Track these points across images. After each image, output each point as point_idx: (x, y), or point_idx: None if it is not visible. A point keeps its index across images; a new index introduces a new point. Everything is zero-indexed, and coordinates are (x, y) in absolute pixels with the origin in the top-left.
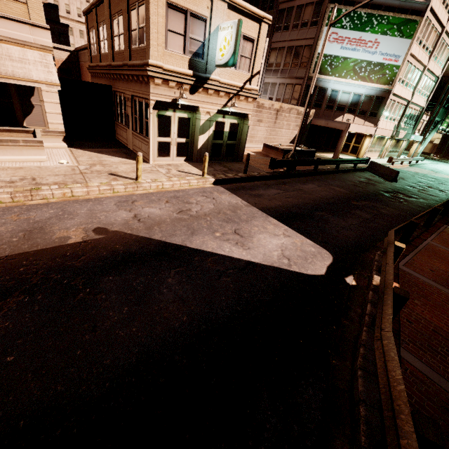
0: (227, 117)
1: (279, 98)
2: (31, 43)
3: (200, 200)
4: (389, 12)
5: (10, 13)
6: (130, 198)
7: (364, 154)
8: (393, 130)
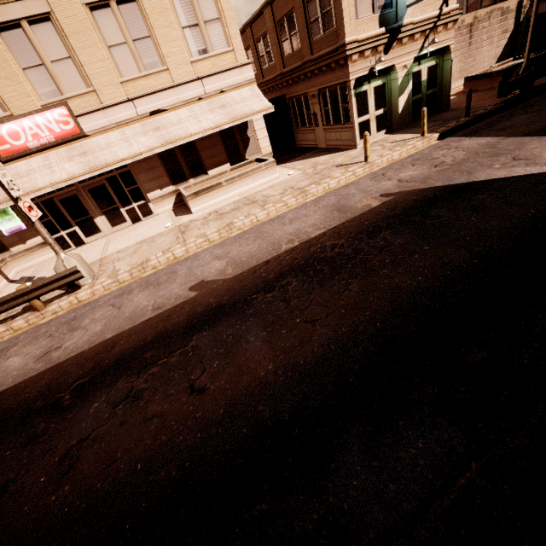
0: (423, 62)
1: (459, 10)
2: (241, 83)
3: (445, 153)
4: None
5: (226, 65)
6: (377, 174)
7: None
8: None
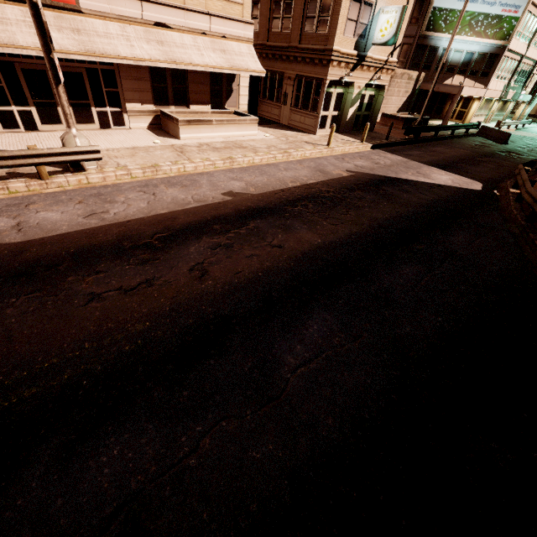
0: (368, 89)
1: None
2: (241, 38)
3: (378, 158)
4: None
5: (233, 15)
6: (338, 157)
7: (471, 120)
8: (502, 91)
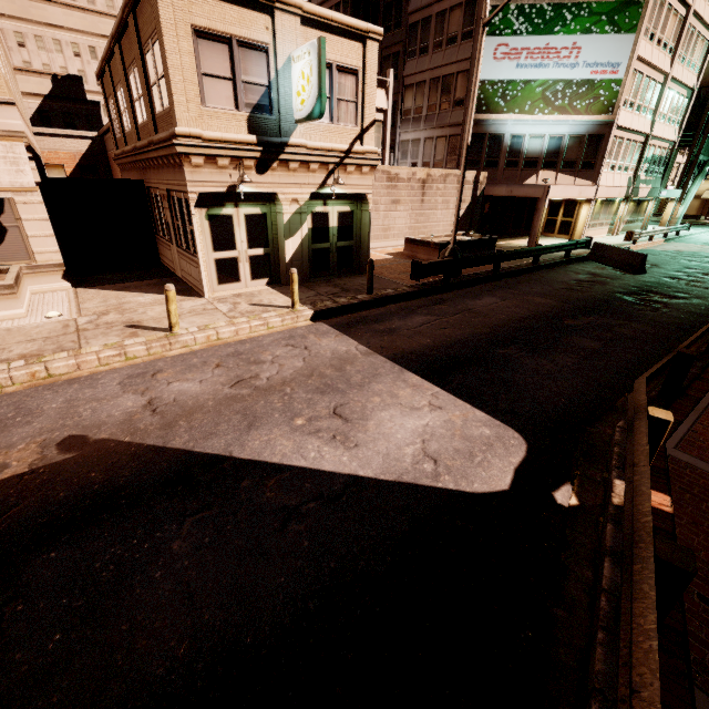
0: (331, 203)
1: (427, 162)
2: None
3: (281, 355)
4: None
5: None
6: (152, 368)
7: (582, 233)
8: (627, 187)
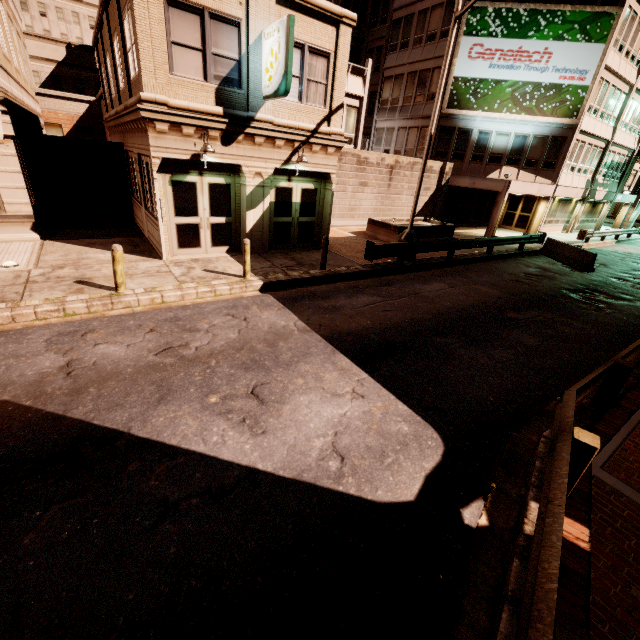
0: (296, 180)
1: (399, 150)
2: None
3: (218, 324)
4: (565, 4)
5: None
6: (85, 327)
7: (538, 228)
8: (584, 188)
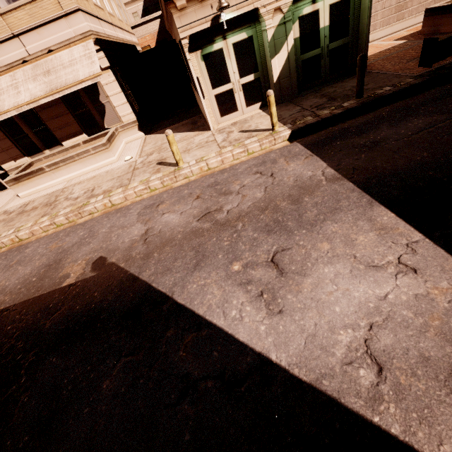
0: None
1: None
2: (74, 38)
3: (247, 184)
4: None
5: (48, 15)
6: (159, 199)
7: None
8: None
